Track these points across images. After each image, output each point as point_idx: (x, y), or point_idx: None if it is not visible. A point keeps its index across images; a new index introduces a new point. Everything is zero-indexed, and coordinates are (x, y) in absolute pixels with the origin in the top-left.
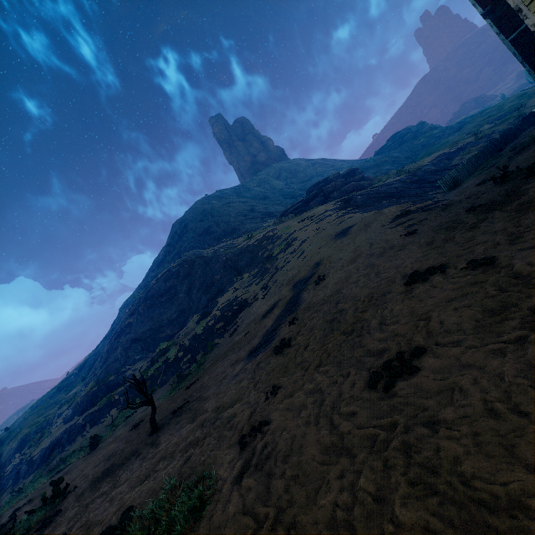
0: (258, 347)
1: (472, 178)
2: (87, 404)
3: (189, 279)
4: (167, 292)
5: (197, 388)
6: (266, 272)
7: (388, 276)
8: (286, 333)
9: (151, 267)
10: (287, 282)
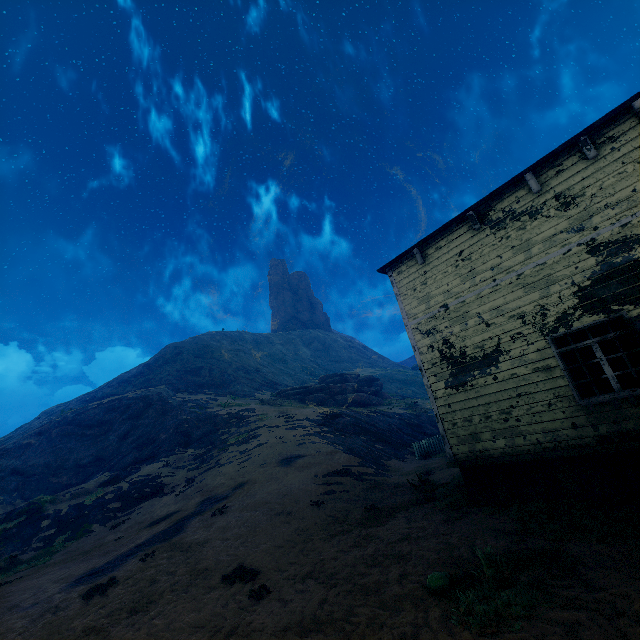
0: (96, 571)
1: (442, 456)
2: None
3: (134, 421)
4: (100, 425)
5: (1, 594)
6: (208, 459)
7: (239, 553)
8: (126, 570)
9: (112, 381)
10: (205, 490)
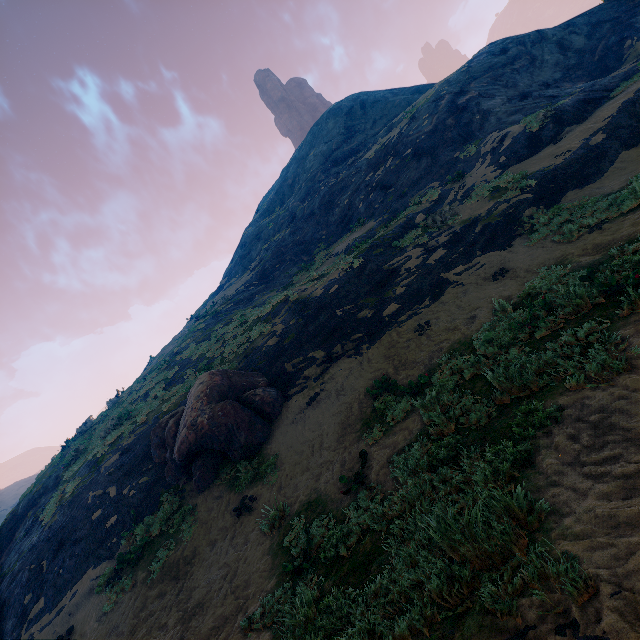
0: None
1: None
2: (578, 109)
3: (546, 42)
4: (516, 59)
5: None
6: None
7: None
8: None
9: (325, 151)
10: None
